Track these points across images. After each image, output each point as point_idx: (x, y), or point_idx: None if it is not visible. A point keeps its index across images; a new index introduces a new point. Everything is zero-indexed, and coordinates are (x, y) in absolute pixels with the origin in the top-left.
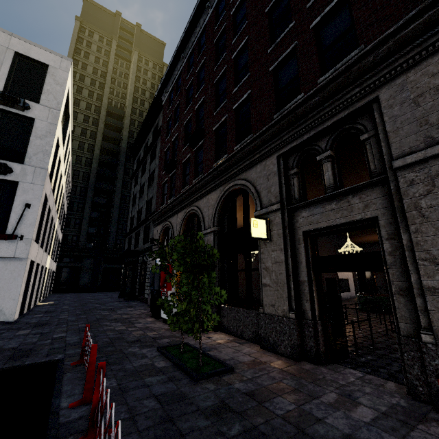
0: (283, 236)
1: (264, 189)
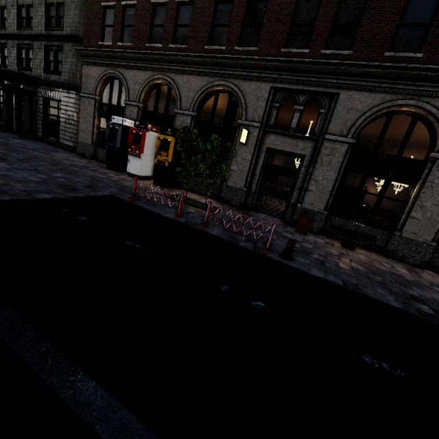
0: (255, 146)
1: (252, 106)
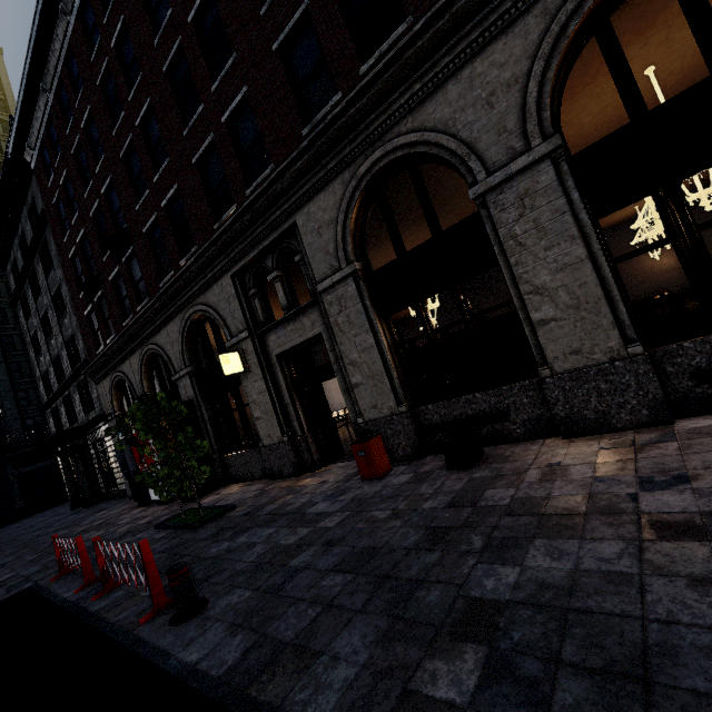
0: (260, 365)
1: (229, 315)
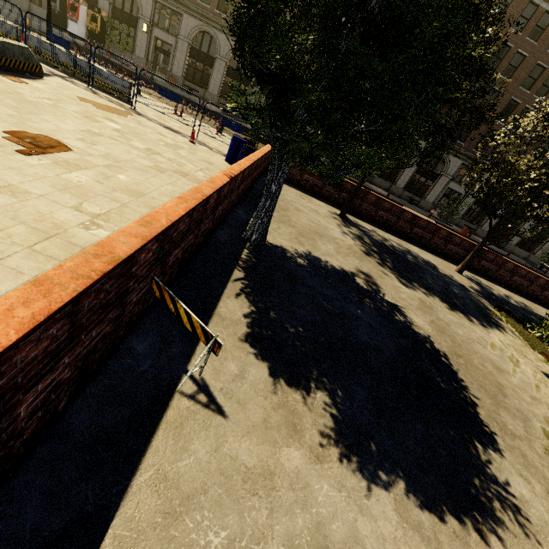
0: (148, 33)
1: (145, 8)
